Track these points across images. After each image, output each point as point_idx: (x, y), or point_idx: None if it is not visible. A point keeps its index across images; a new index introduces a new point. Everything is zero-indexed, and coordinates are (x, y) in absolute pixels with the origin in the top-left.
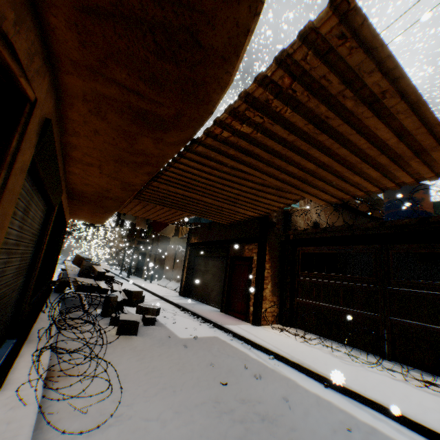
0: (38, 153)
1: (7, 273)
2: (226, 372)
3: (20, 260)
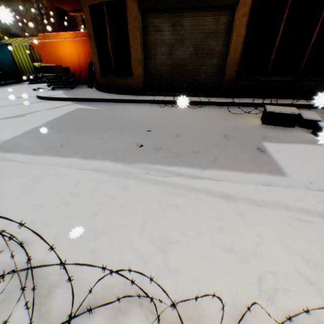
0: (141, 8)
1: (176, 55)
2: (161, 137)
3: (192, 49)
